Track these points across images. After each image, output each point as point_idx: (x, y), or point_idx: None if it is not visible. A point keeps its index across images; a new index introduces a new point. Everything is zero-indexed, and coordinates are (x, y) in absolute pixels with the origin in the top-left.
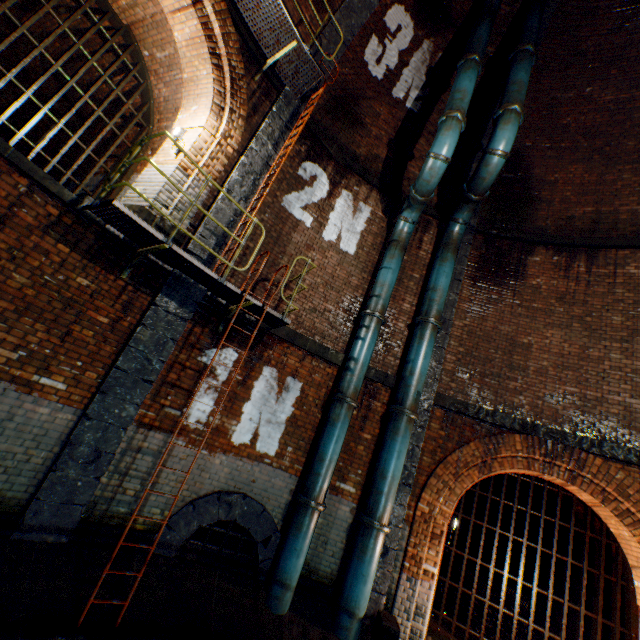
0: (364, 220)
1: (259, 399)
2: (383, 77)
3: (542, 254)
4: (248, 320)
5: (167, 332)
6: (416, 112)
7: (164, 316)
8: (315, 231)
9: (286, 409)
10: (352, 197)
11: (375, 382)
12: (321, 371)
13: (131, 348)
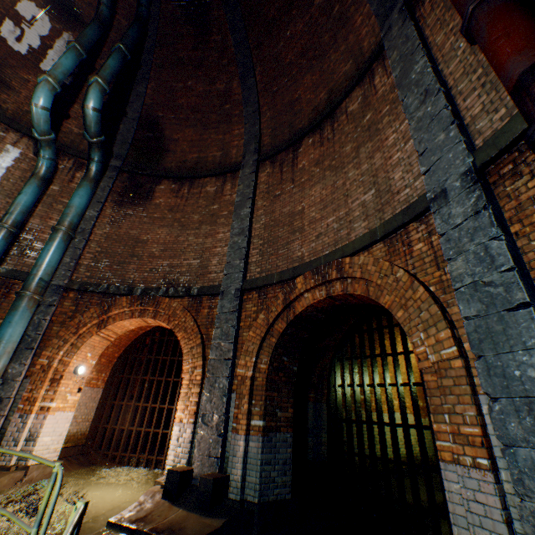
0: (12, 159)
1: None
2: (28, 53)
3: (167, 184)
4: None
5: None
6: (69, 84)
7: None
8: None
9: None
10: None
11: (14, 280)
12: None
13: None
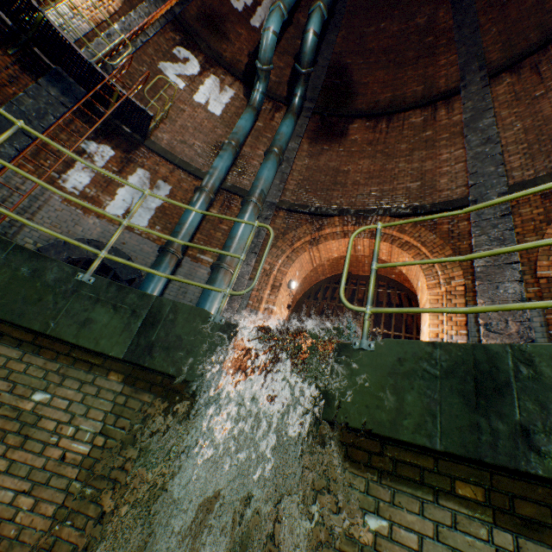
0: (229, 97)
1: (132, 189)
2: (243, 10)
3: (359, 123)
4: (125, 132)
5: (48, 108)
6: None
7: (46, 95)
8: (187, 93)
9: (156, 201)
10: (219, 81)
11: (233, 195)
12: (188, 182)
13: (13, 105)
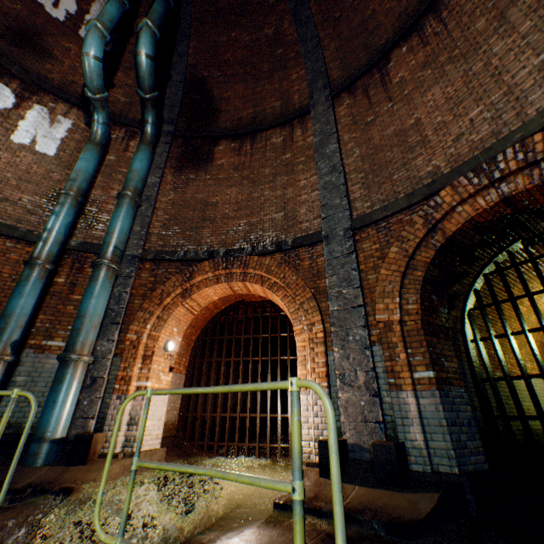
0: (65, 130)
1: None
2: (66, 19)
3: (225, 144)
4: None
5: None
6: (109, 51)
7: None
8: (0, 134)
9: None
10: (48, 111)
11: (85, 253)
12: (19, 251)
13: None
